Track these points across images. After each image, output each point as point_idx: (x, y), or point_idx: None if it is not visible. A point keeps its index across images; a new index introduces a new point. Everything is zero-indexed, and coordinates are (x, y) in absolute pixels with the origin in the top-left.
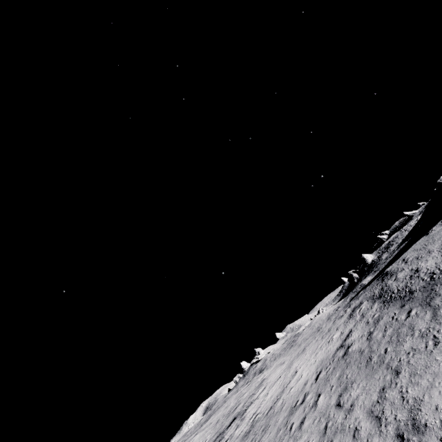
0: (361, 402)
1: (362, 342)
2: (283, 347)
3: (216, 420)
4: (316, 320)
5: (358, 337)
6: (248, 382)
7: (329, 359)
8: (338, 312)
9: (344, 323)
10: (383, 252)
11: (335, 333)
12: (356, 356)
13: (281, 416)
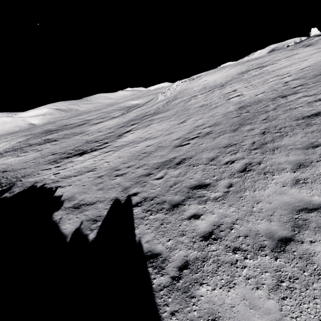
0: (290, 85)
1: None
2: None
3: (252, 64)
4: None
5: None
6: (292, 50)
7: None
8: None
9: None
10: None
11: None
12: None
13: (270, 76)
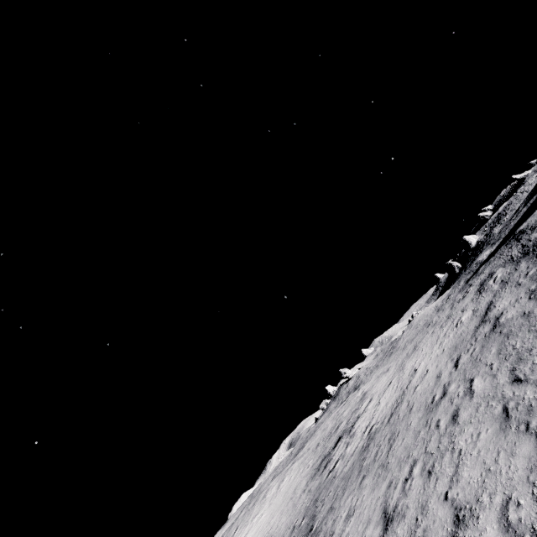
0: None
1: (522, 304)
2: (379, 358)
3: (315, 444)
4: (418, 318)
5: (510, 303)
6: (342, 402)
7: (468, 341)
8: (453, 298)
9: (474, 300)
10: (493, 227)
11: (464, 315)
12: (518, 322)
13: (413, 418)
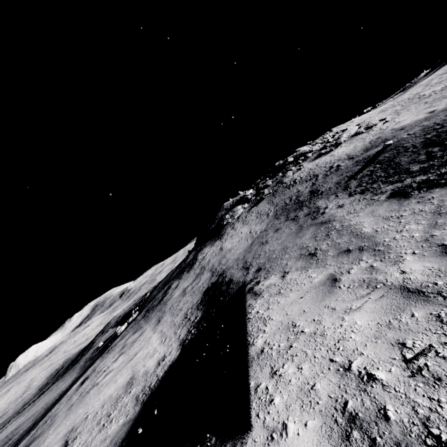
0: None
1: None
2: None
3: None
4: None
5: None
6: None
7: None
8: None
9: None
10: None
11: None
12: None
13: None
